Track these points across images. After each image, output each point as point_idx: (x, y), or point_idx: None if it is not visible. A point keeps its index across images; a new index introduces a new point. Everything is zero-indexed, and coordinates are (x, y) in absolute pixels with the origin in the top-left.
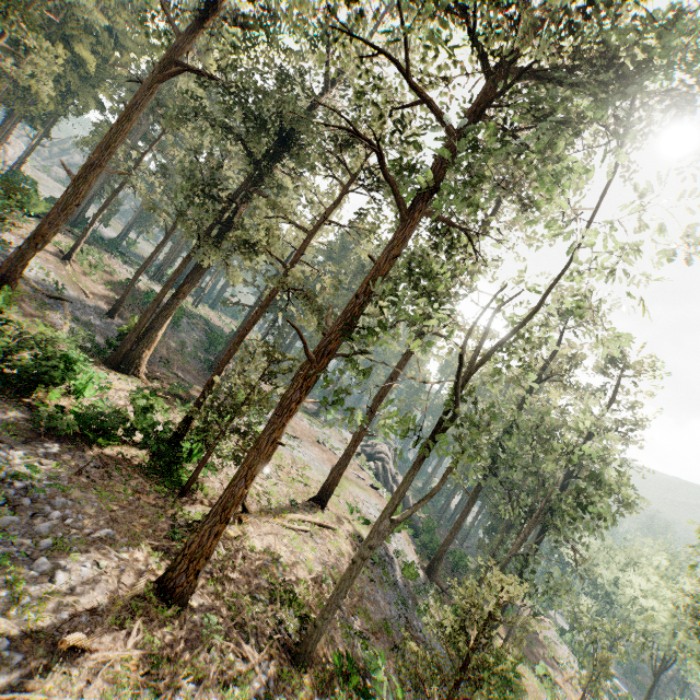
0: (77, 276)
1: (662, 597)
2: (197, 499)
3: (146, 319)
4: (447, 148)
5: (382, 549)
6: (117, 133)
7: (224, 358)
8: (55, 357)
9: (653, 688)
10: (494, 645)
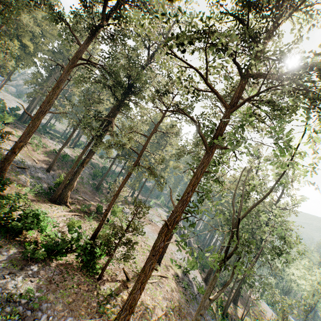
0: (30, 152)
1: (306, 279)
2: (105, 279)
3: (68, 177)
4: (225, 116)
5: (187, 278)
6: (53, 95)
7: (112, 201)
8: (30, 215)
9: (305, 320)
10: (237, 312)
